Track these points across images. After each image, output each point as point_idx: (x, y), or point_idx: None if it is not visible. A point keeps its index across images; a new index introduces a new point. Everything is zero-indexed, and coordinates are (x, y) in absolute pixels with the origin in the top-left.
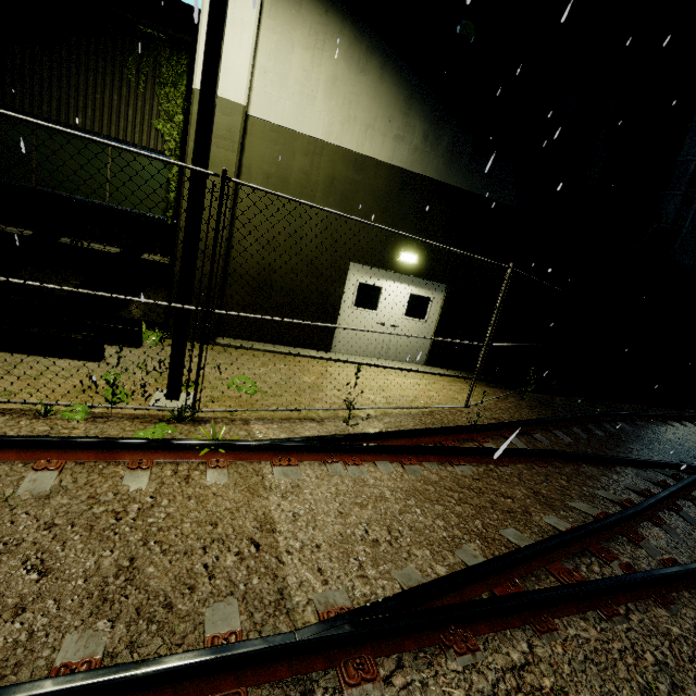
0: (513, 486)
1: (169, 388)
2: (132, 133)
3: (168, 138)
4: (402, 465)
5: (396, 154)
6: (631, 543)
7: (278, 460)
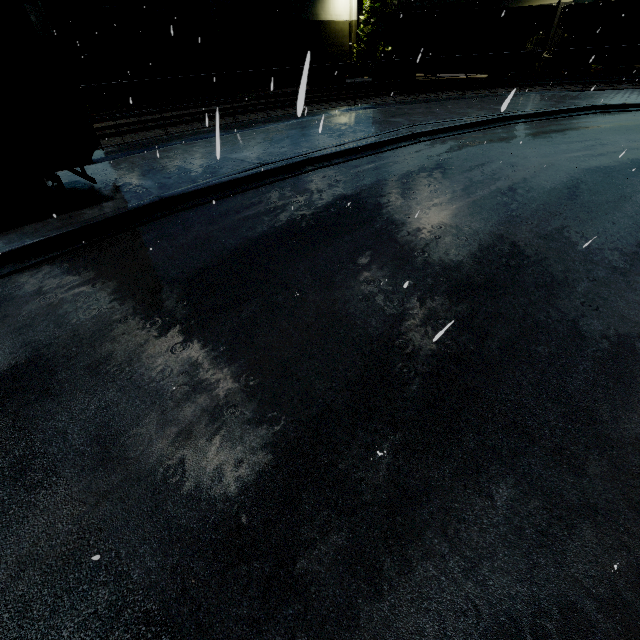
0: None
1: None
2: None
3: None
4: None
5: None
6: None
7: None
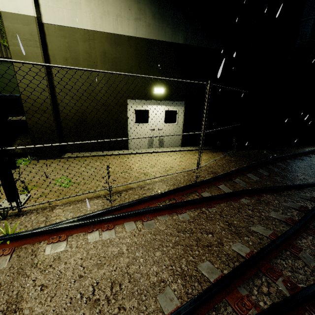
0: (215, 222)
1: (7, 196)
2: None
3: None
4: (142, 222)
5: (138, 30)
6: (292, 255)
7: (51, 239)
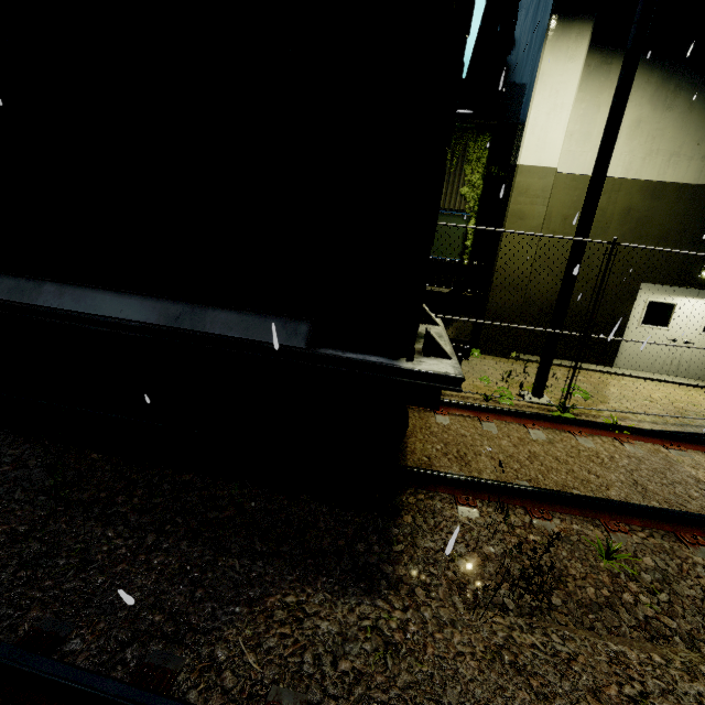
0: None
1: (536, 389)
2: (443, 201)
3: (469, 200)
4: None
5: (703, 174)
6: None
7: (670, 445)
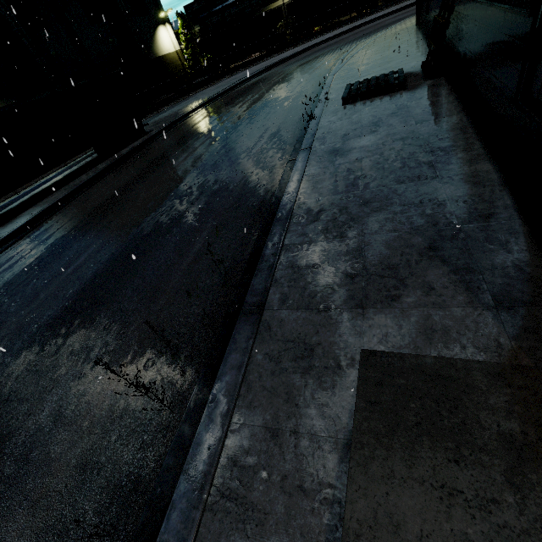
0: None
1: None
2: None
3: None
4: None
5: None
6: None
7: None
